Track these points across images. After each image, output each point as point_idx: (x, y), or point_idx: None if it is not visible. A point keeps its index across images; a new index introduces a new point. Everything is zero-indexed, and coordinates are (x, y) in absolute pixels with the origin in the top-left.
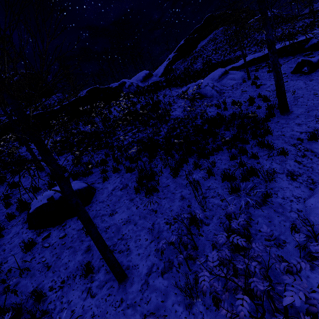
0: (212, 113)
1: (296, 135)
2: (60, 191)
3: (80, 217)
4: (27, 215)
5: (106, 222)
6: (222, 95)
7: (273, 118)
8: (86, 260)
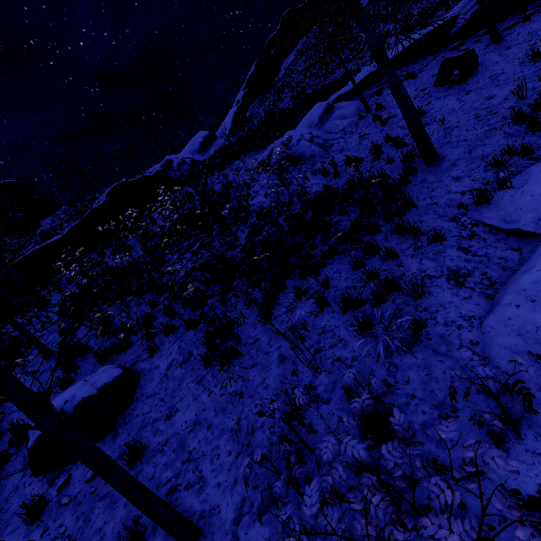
0: (317, 188)
1: (455, 200)
2: (37, 427)
3: (85, 462)
4: (27, 451)
5: (161, 432)
6: (329, 151)
7: (416, 176)
8: (133, 515)
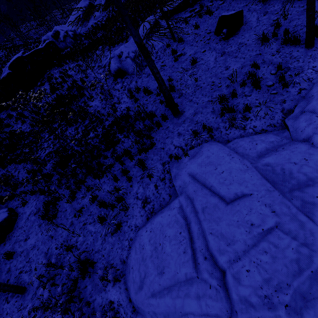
0: (125, 107)
1: (171, 151)
2: None
3: None
4: None
5: (22, 247)
6: (143, 72)
7: (166, 122)
8: (7, 278)
